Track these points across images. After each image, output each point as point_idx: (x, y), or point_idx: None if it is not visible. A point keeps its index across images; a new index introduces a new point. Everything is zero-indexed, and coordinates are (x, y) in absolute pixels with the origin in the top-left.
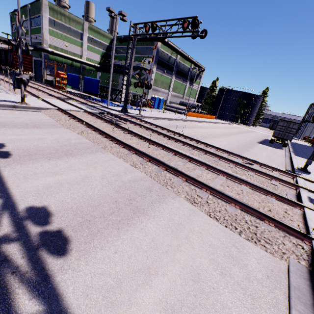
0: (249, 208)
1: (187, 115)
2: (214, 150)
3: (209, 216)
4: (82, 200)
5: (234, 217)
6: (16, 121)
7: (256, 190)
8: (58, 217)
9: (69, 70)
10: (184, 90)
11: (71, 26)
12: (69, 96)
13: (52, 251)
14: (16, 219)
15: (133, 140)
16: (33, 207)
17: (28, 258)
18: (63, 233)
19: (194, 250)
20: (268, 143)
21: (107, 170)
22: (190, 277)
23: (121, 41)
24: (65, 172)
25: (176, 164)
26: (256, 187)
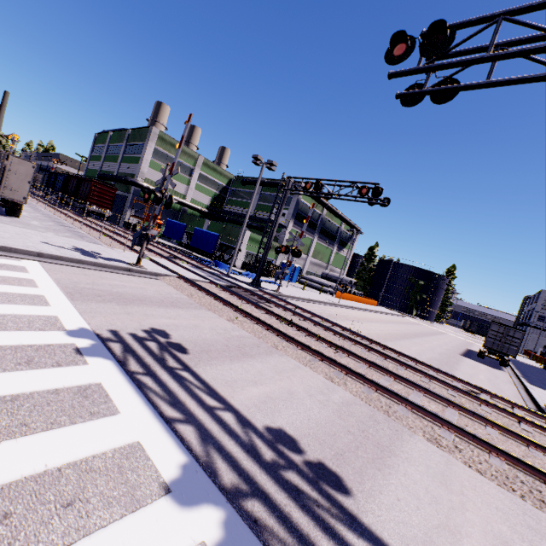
0: (519, 462)
1: (336, 295)
2: (413, 364)
3: (470, 468)
4: (312, 425)
5: (504, 473)
6: (146, 294)
7: (508, 436)
8: (305, 444)
9: (163, 212)
10: (329, 257)
11: (181, 159)
12: (174, 254)
13: (334, 488)
14: (267, 441)
15: (301, 336)
16: (271, 428)
17: (317, 491)
18: (327, 467)
19: (482, 511)
20: (477, 357)
21: (305, 383)
22: (499, 545)
23: (245, 184)
24: (264, 382)
25: (381, 382)
26: (508, 432)
